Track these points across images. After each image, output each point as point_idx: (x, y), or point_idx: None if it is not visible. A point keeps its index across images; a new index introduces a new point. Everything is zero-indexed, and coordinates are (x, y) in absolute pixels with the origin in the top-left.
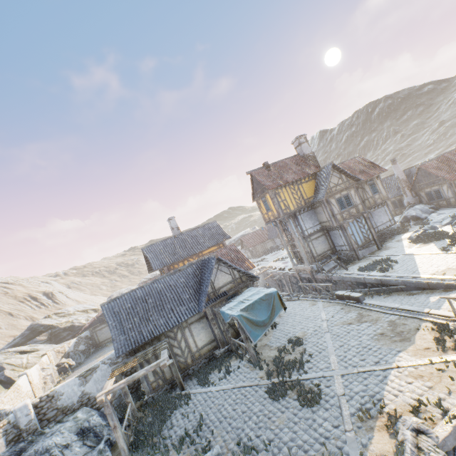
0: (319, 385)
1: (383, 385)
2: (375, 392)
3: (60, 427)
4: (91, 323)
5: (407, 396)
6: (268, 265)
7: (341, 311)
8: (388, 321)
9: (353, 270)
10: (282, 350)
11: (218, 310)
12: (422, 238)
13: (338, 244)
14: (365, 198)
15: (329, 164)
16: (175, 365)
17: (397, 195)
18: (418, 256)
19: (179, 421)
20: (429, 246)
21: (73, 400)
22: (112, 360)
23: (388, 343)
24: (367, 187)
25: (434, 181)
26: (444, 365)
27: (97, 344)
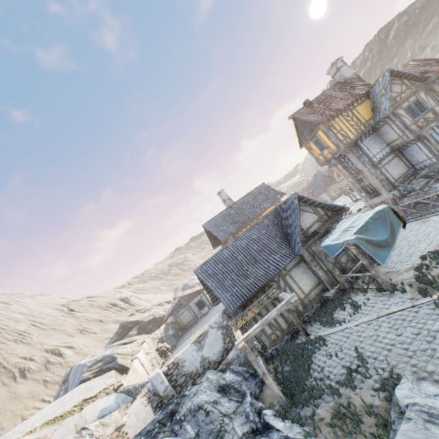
0: None
1: None
2: None
3: (198, 388)
4: (172, 310)
5: None
6: None
7: None
8: None
9: None
10: (420, 268)
11: (317, 248)
12: None
13: (417, 161)
14: (438, 100)
15: (385, 73)
16: (291, 311)
17: None
18: None
19: (327, 362)
20: None
21: (196, 366)
22: (218, 323)
23: None
24: (436, 86)
25: None
26: None
27: (183, 327)
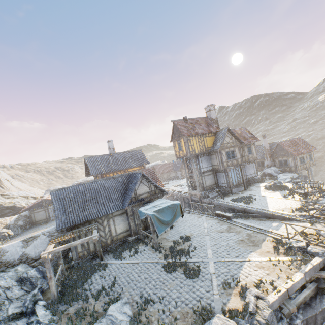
0: (199, 266)
1: (239, 270)
2: (234, 274)
3: (3, 275)
4: (31, 206)
5: (253, 277)
6: (170, 188)
7: (217, 224)
8: (246, 233)
9: (227, 200)
10: (176, 242)
11: (136, 209)
12: (273, 187)
13: (220, 181)
14: (243, 155)
15: (226, 128)
16: (99, 242)
17: (262, 158)
18: (269, 198)
19: (98, 280)
20: (276, 193)
21: (15, 258)
22: (50, 233)
23: (245, 246)
24: (246, 148)
25: (285, 154)
26: (277, 262)
27: (33, 222)
